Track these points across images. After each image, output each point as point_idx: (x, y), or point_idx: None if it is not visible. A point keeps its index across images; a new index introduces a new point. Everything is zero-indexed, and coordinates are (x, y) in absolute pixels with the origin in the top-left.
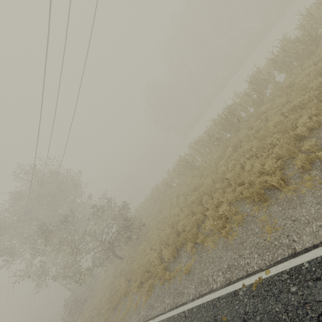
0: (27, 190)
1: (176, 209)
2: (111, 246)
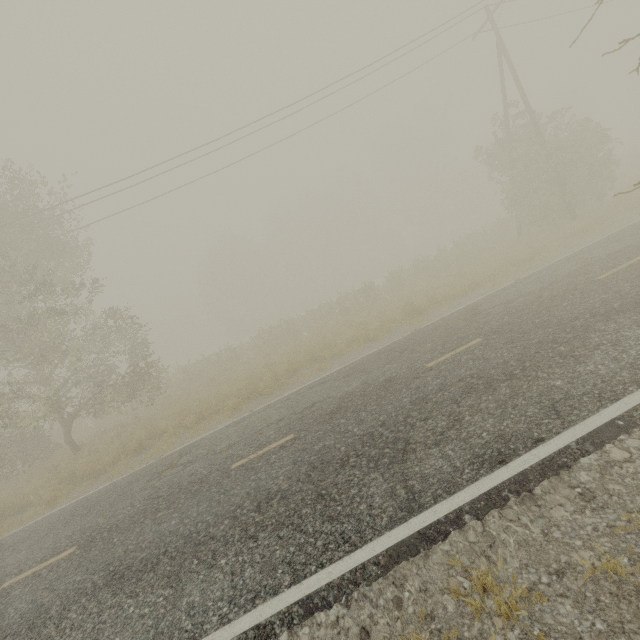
0: (14, 205)
1: (275, 358)
2: (77, 409)
